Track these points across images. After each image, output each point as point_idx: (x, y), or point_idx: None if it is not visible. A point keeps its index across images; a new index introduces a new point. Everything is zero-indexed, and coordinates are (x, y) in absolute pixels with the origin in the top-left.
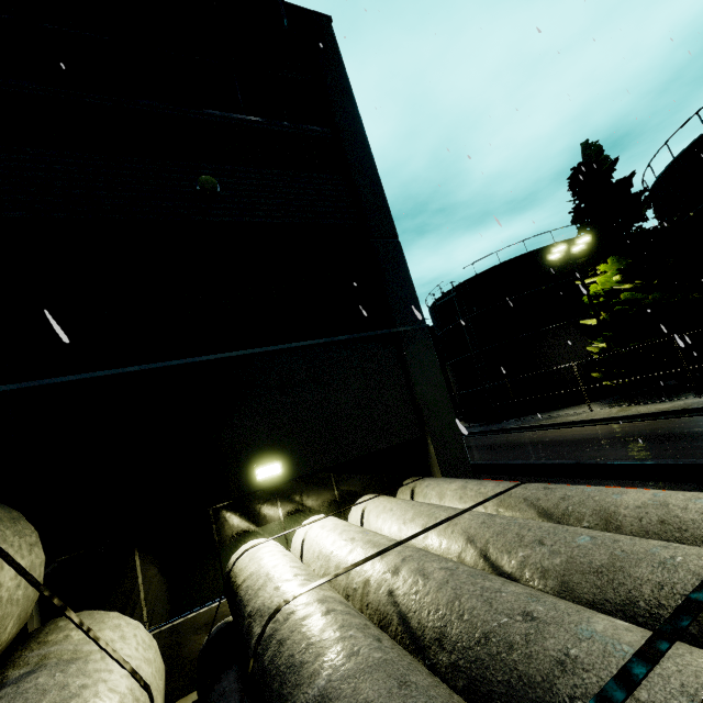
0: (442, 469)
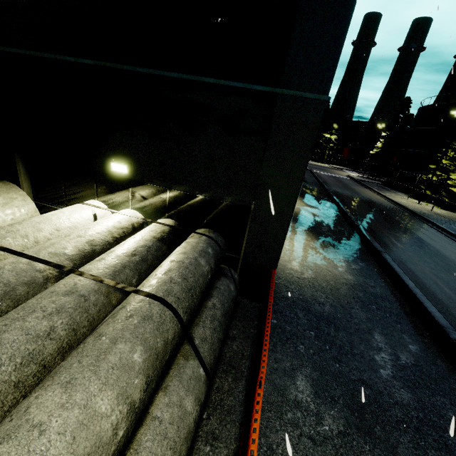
0: (248, 240)
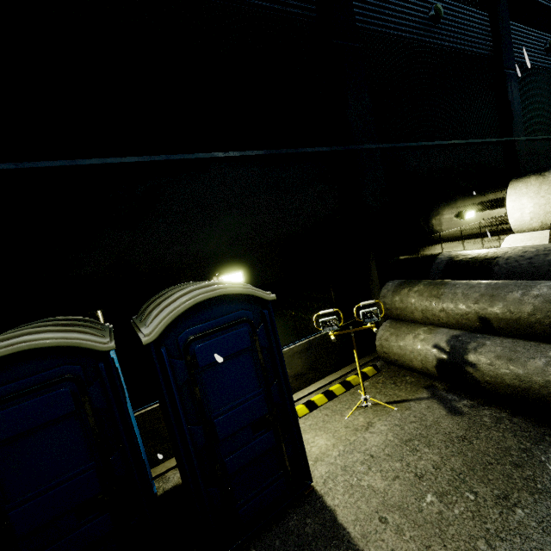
0: None
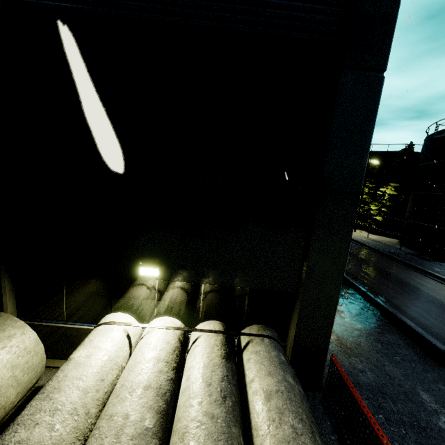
0: (298, 326)
